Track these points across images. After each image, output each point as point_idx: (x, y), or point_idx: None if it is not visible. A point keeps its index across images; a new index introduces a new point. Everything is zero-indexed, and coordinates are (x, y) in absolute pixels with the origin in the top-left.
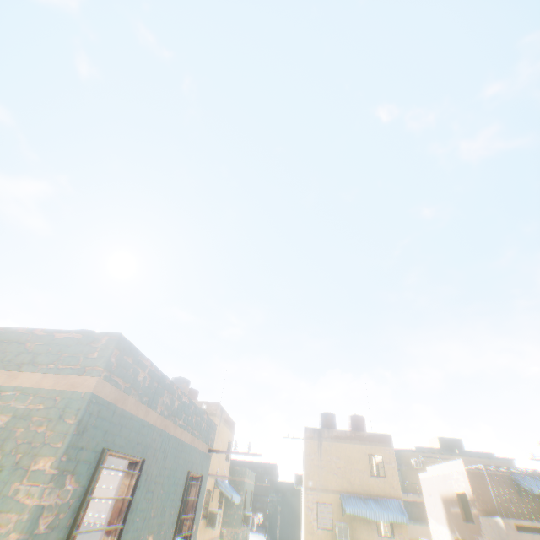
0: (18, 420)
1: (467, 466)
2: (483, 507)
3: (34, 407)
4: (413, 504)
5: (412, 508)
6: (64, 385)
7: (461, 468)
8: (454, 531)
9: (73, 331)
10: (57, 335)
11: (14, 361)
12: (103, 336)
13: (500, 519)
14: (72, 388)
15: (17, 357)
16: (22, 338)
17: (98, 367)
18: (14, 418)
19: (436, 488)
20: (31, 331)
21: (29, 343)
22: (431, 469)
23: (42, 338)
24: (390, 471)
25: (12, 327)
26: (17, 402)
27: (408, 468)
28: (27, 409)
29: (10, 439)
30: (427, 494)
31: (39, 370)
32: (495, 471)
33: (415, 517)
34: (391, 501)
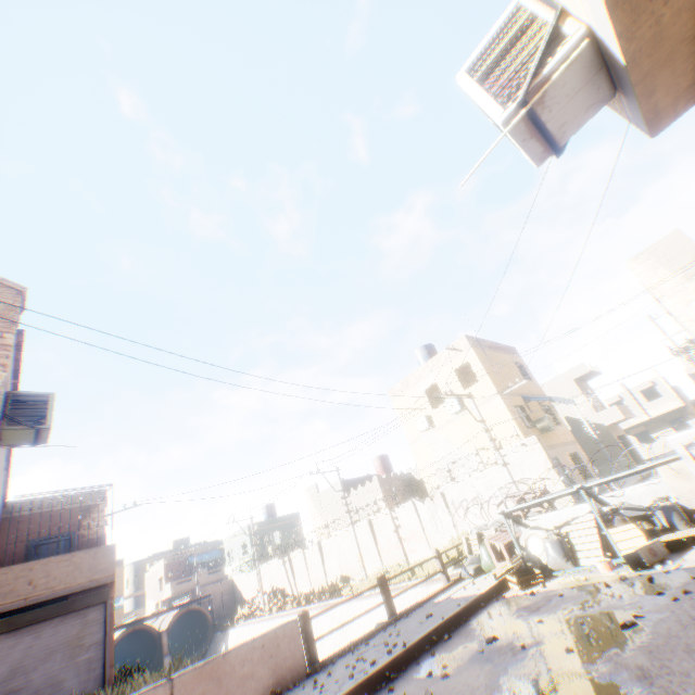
0: None
1: (166, 561)
2: (169, 580)
3: None
4: (144, 595)
5: (142, 599)
6: None
7: (163, 564)
8: (156, 599)
9: None
10: None
11: None
12: None
13: (171, 582)
14: None
15: None
16: None
17: None
18: None
19: (153, 579)
20: None
21: None
22: (152, 569)
23: None
24: (120, 581)
25: None
26: None
27: (145, 572)
28: None
29: None
30: (148, 585)
31: None
32: (181, 558)
33: (143, 604)
34: (117, 599)
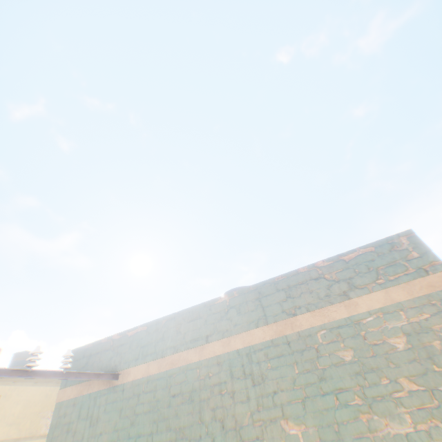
0: (415, 336)
1: None
2: None
3: (415, 320)
4: None
5: None
6: (419, 290)
7: None
8: None
9: (356, 249)
10: (344, 258)
11: (331, 294)
12: (395, 239)
13: None
14: (433, 289)
15: (328, 290)
16: (311, 276)
17: (433, 262)
18: (408, 337)
19: None
20: (311, 267)
21: (325, 276)
22: None
23: (332, 267)
24: None
25: (287, 273)
26: (388, 323)
27: None
28: (410, 324)
29: (433, 355)
30: None
31: (370, 290)
32: None
33: None
34: None
